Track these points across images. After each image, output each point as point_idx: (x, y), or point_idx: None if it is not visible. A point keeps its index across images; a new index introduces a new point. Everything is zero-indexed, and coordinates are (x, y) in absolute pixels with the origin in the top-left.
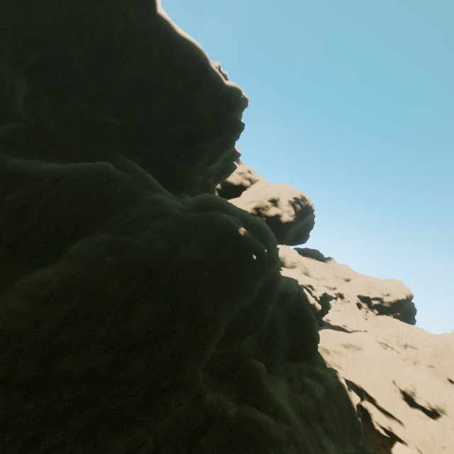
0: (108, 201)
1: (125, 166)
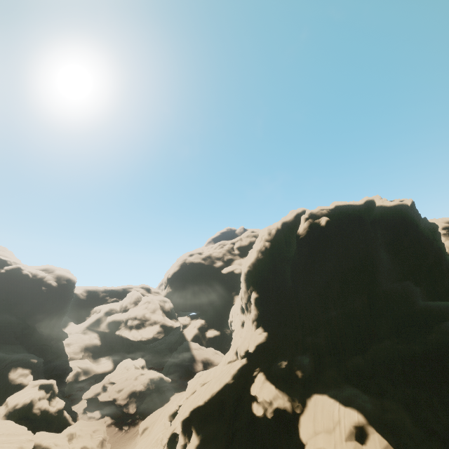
0: None
1: None
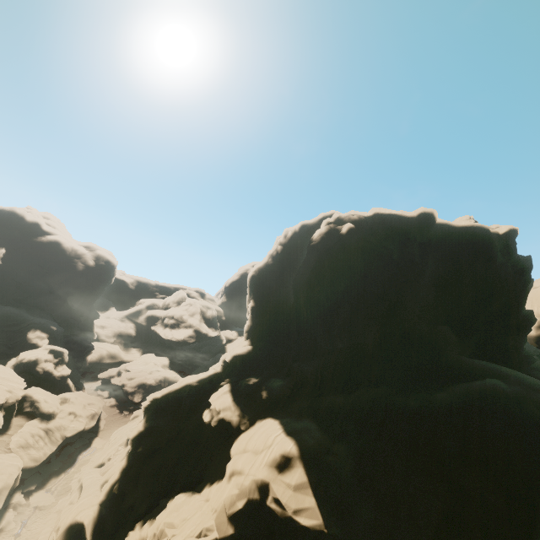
0: (538, 428)
1: (488, 371)
